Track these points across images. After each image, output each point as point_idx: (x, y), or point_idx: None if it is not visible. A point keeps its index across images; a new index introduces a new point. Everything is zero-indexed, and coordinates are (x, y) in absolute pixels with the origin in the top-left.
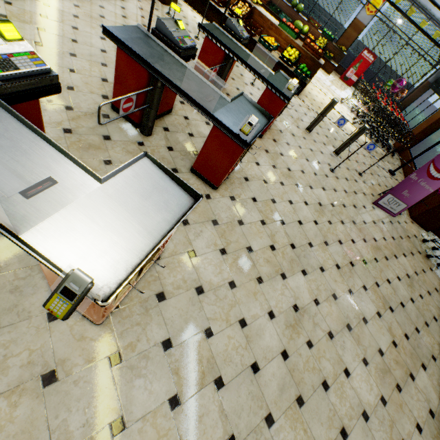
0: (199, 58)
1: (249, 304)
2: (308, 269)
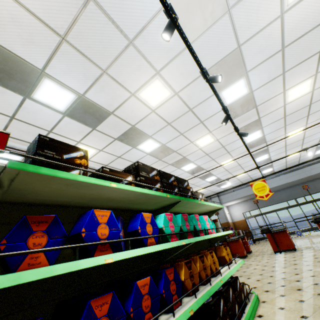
0: (241, 247)
1: (318, 239)
2: (295, 241)
